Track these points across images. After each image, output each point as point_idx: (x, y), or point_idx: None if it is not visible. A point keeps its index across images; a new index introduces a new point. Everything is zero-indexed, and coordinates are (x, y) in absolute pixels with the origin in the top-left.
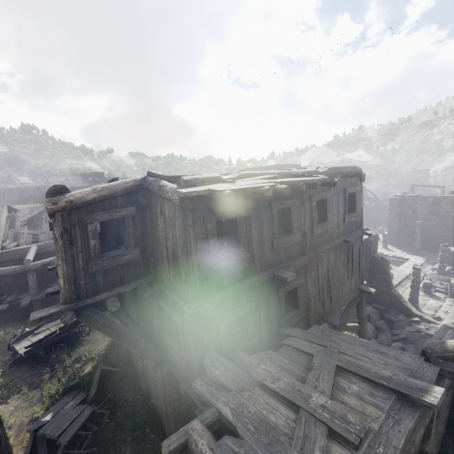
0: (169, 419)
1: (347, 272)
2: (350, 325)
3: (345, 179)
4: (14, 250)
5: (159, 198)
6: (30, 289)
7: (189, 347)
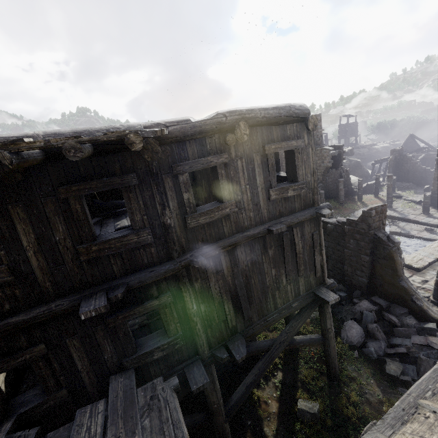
0: None
1: (285, 272)
2: (302, 339)
3: (267, 130)
4: None
5: None
6: None
7: None
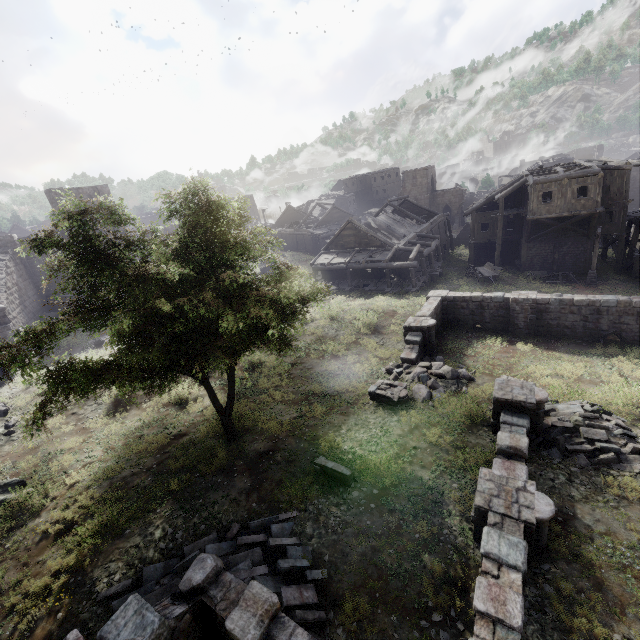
0: (590, 260)
1: None
2: None
3: None
4: (404, 243)
5: (608, 171)
6: (432, 264)
7: (618, 217)
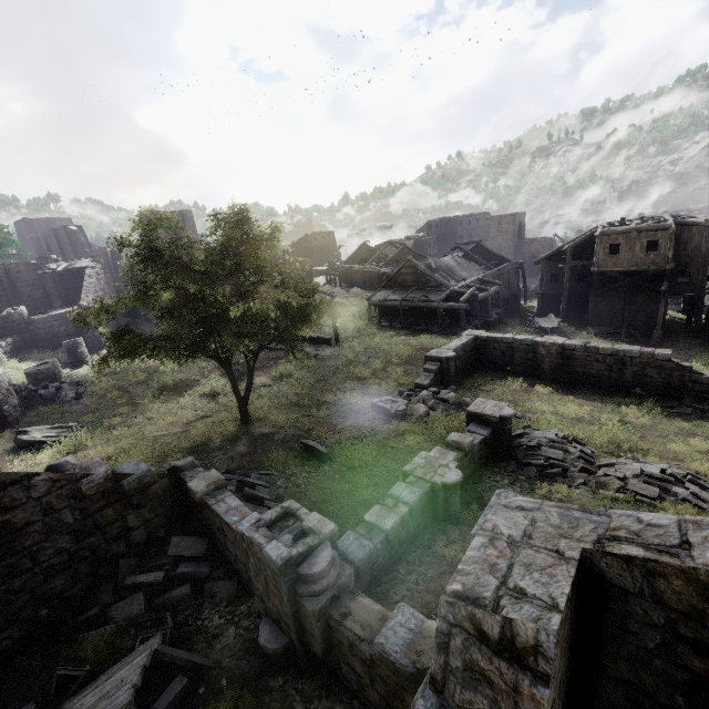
0: (664, 321)
1: None
2: None
3: None
4: (461, 286)
5: (685, 227)
6: (489, 309)
7: (697, 277)
